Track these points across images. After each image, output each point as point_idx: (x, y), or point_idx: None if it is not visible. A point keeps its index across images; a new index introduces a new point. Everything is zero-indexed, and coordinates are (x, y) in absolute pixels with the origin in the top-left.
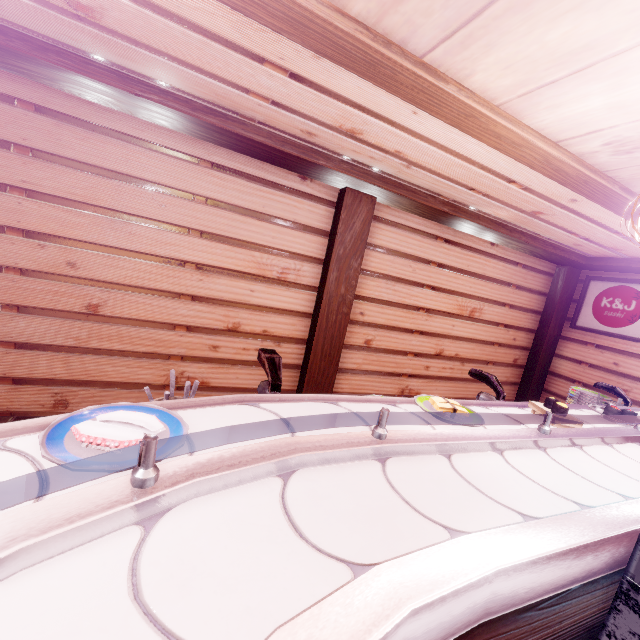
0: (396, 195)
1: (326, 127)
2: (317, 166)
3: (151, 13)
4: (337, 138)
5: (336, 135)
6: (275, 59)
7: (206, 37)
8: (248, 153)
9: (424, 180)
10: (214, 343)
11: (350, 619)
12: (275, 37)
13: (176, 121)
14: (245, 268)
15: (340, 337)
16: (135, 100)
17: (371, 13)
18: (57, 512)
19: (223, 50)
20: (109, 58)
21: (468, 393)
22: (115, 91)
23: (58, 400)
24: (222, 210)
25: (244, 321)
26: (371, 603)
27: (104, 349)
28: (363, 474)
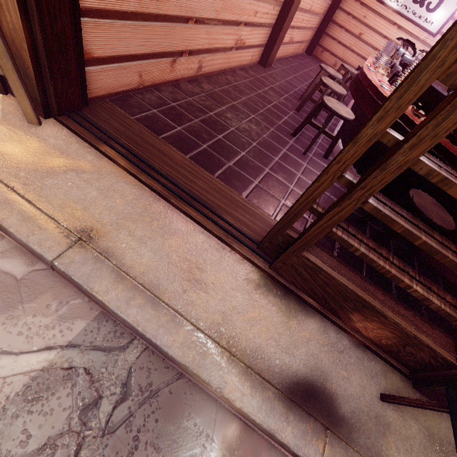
0: None
1: None
2: None
3: None
4: None
5: None
6: None
7: None
8: None
9: None
10: (257, 9)
11: None
12: None
13: None
14: None
15: (300, 1)
16: None
17: None
18: None
19: None
20: None
21: (304, 38)
22: None
23: (199, 66)
24: None
25: None
26: None
27: (223, 20)
28: None
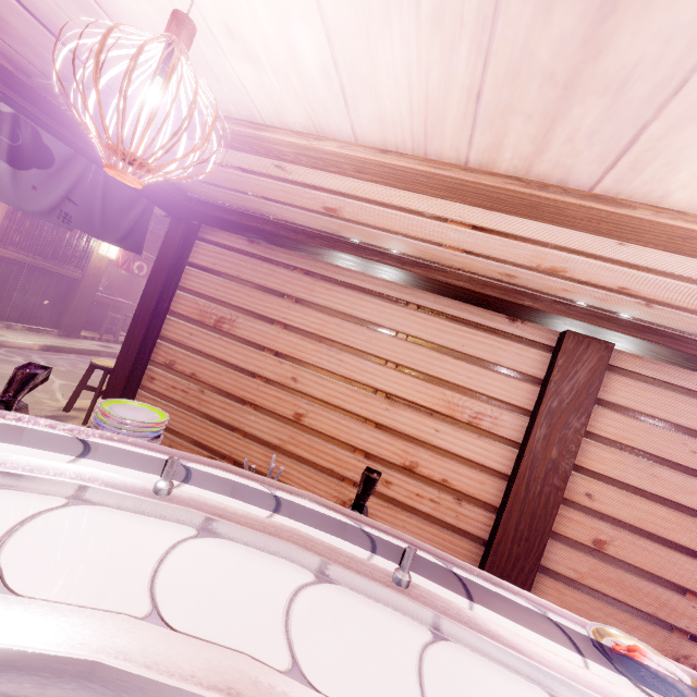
0: (642, 341)
1: (523, 268)
2: (523, 307)
3: (367, 204)
4: (539, 278)
5: (537, 275)
6: (456, 218)
7: (402, 212)
8: (452, 297)
9: (684, 322)
10: (387, 477)
11: (171, 656)
12: (450, 202)
13: (391, 274)
14: (433, 405)
15: (546, 518)
16: (362, 261)
17: (518, 167)
18: (107, 479)
19: (416, 218)
20: (348, 236)
21: None
22: (350, 257)
23: None
24: (420, 346)
25: (423, 462)
26: (201, 665)
27: (296, 454)
28: (342, 602)
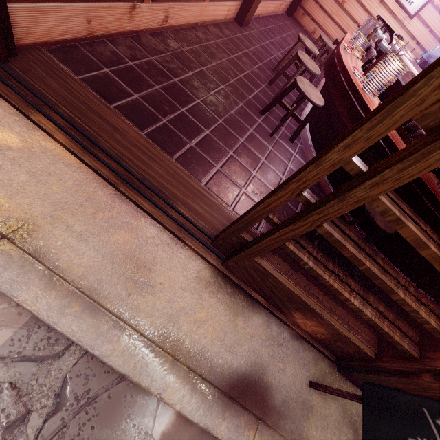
0: None
1: None
2: None
3: None
4: None
5: None
6: None
7: None
8: None
9: None
10: None
11: None
12: None
13: None
14: None
15: None
16: None
17: None
18: None
19: None
20: None
21: None
22: None
23: (165, 16)
24: None
25: None
26: None
27: None
28: None
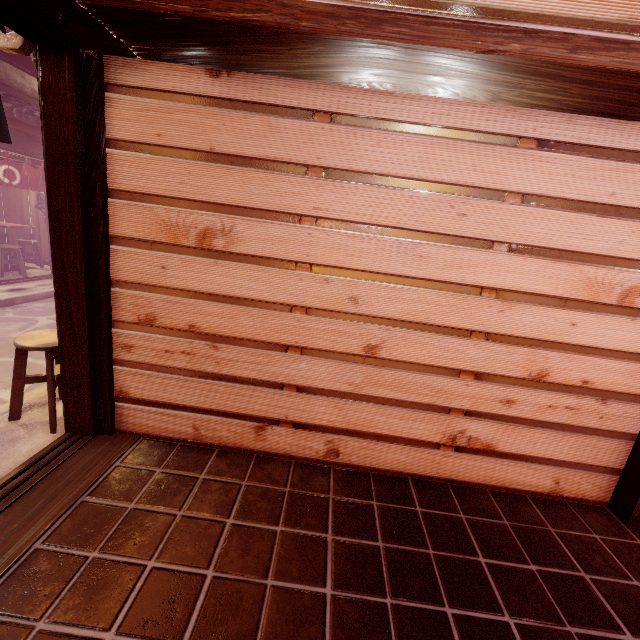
0: None
1: None
2: None
3: None
4: None
5: None
6: None
7: None
8: (606, 110)
9: None
10: (508, 396)
11: None
12: None
13: (514, 84)
14: (567, 291)
15: None
16: (473, 64)
17: None
18: None
19: None
20: None
21: None
22: (451, 58)
23: (330, 448)
24: (543, 209)
25: (554, 367)
26: None
27: (378, 397)
28: None
